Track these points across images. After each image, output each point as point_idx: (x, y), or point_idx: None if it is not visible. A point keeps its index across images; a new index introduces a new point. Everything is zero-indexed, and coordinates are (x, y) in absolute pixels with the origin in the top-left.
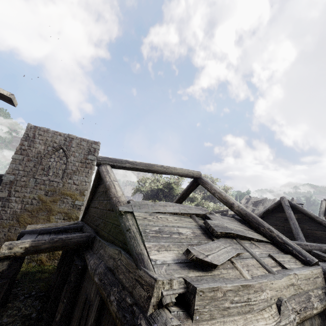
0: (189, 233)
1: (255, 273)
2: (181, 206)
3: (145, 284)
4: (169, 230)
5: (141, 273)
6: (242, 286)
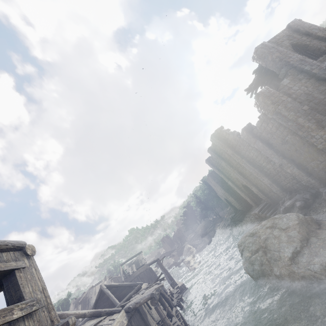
0: None
1: None
2: None
3: None
4: None
5: None
6: None
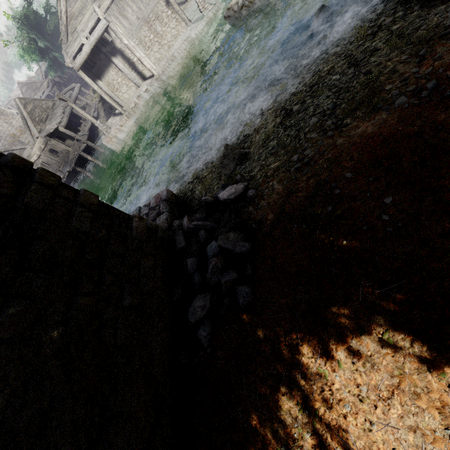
0: None
1: None
2: None
3: None
4: None
5: None
6: None
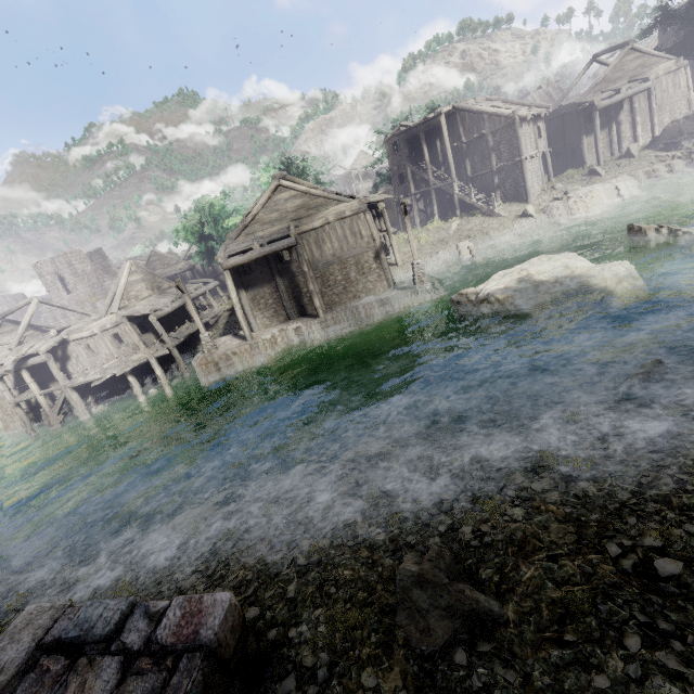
0: None
1: None
2: None
3: None
4: None
5: None
6: None
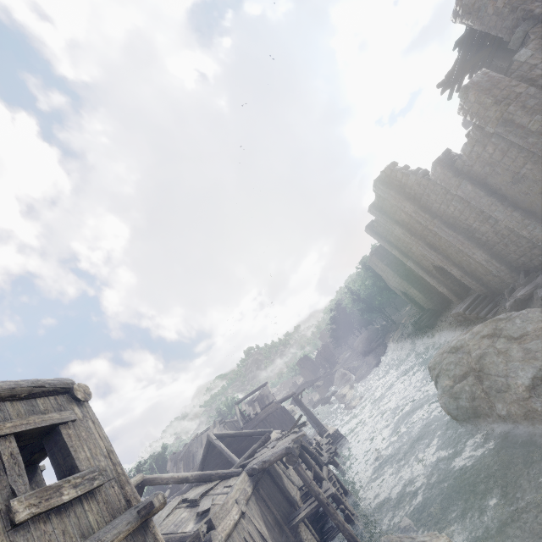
0: (186, 513)
1: (223, 499)
2: (166, 508)
3: (194, 538)
4: (178, 521)
5: (189, 540)
6: (222, 505)
